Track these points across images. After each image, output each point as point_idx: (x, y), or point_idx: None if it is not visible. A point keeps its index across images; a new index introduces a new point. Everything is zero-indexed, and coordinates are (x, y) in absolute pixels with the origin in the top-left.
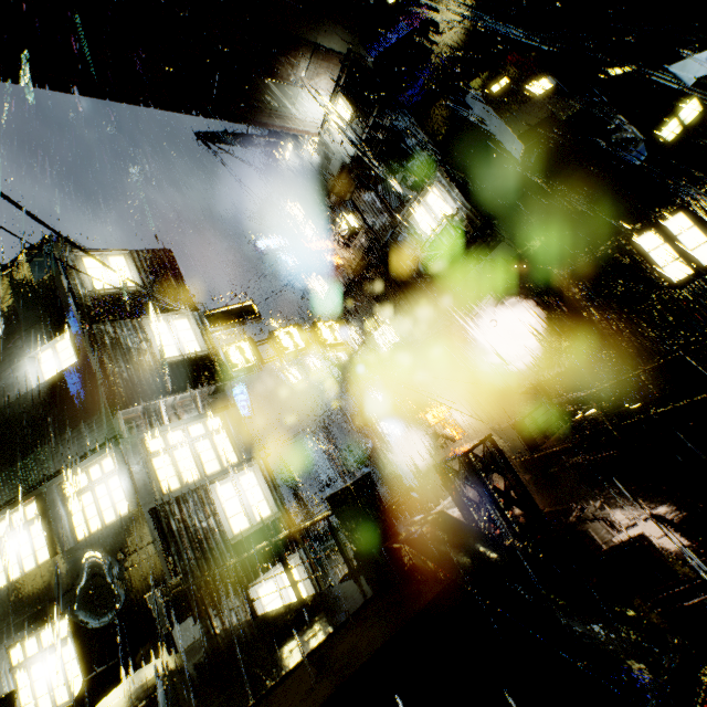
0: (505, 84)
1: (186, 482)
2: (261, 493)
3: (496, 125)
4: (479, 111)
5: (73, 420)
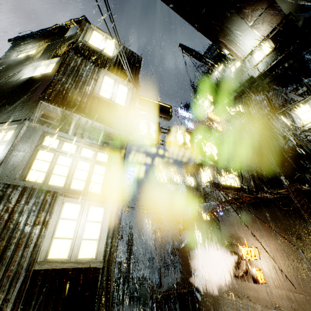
0: None
1: (49, 182)
2: (98, 231)
3: None
4: None
5: (19, 100)
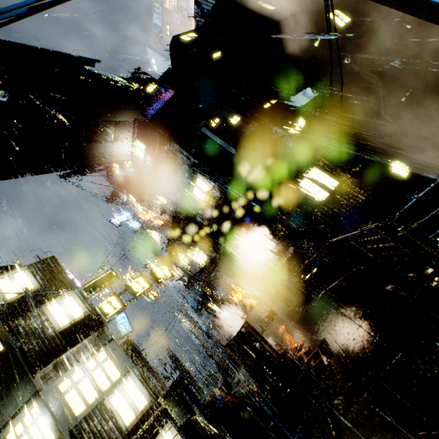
0: (218, 122)
1: (89, 402)
2: (139, 391)
3: (219, 141)
4: (210, 135)
5: (7, 389)
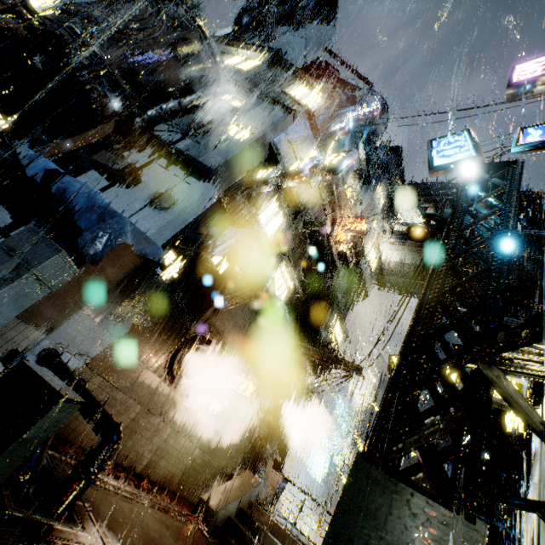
0: None
1: None
2: None
3: None
4: None
5: None
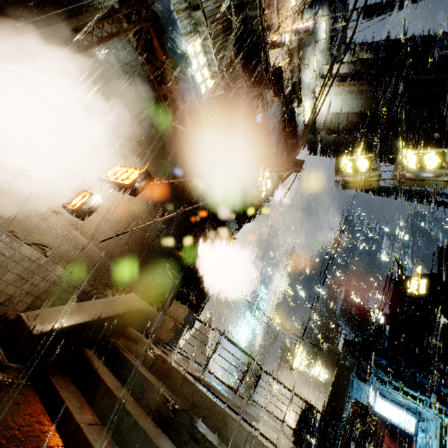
0: None
1: None
2: None
3: None
4: None
5: None
